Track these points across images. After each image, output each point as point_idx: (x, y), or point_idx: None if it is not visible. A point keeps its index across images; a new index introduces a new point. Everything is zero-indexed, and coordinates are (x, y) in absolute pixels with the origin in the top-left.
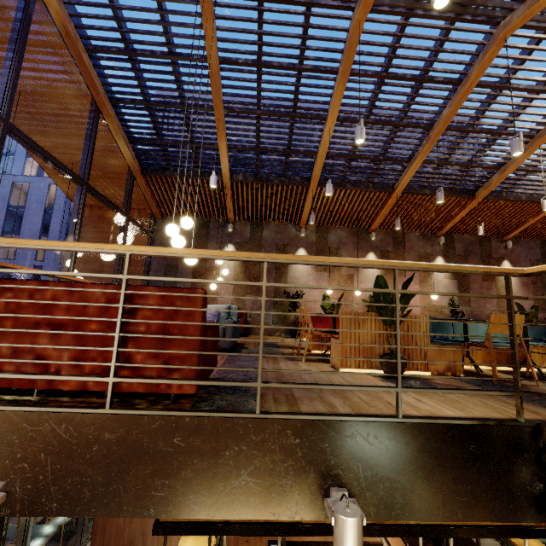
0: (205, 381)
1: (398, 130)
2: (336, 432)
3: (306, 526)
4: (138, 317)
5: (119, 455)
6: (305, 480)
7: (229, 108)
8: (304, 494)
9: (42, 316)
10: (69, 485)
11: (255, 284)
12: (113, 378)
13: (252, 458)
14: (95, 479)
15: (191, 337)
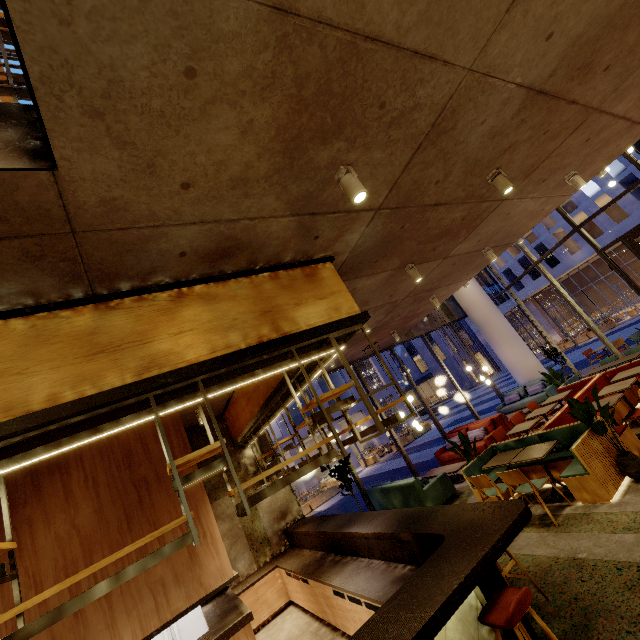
0: None
1: None
2: None
3: None
4: None
5: None
6: None
7: None
8: None
9: None
10: None
11: None
12: None
13: None
14: None
15: None
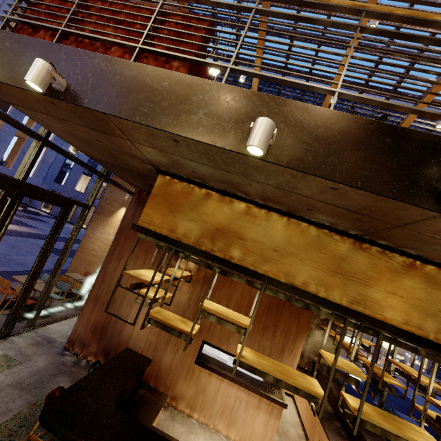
0: (194, 57)
1: (416, 62)
2: (275, 103)
3: (233, 263)
4: (166, 25)
5: (129, 84)
6: (241, 127)
7: (271, 27)
8: (237, 135)
9: (113, 8)
10: (98, 93)
11: (248, 7)
12: (140, 45)
13: (210, 105)
14: (112, 93)
15: (194, 33)
